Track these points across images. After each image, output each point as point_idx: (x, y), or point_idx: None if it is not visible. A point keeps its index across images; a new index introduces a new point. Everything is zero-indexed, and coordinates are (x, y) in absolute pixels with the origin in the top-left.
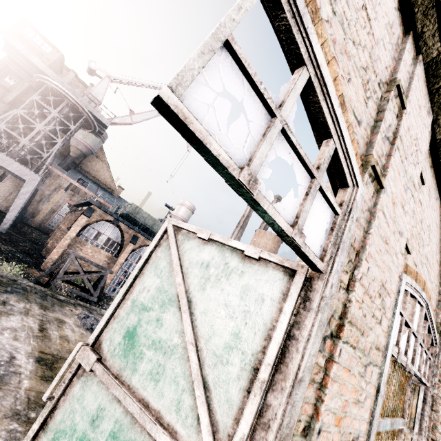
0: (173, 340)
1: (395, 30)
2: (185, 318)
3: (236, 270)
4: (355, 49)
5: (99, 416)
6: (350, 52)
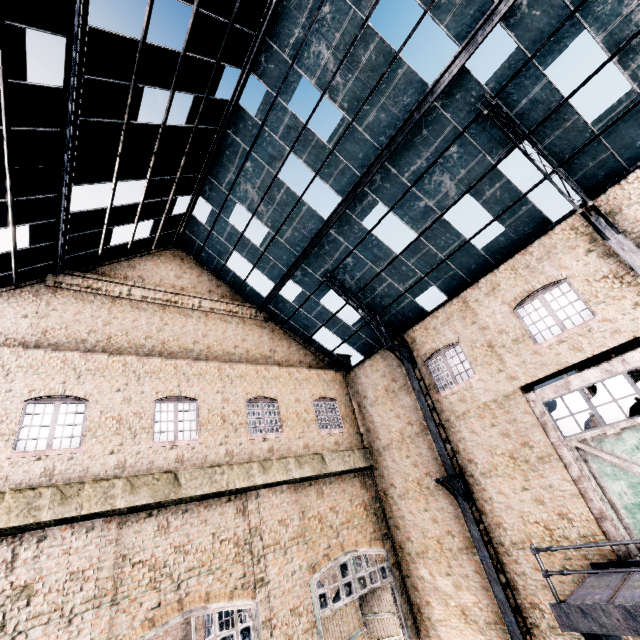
0: None
1: (240, 506)
2: None
3: None
4: (227, 562)
5: None
6: (225, 567)
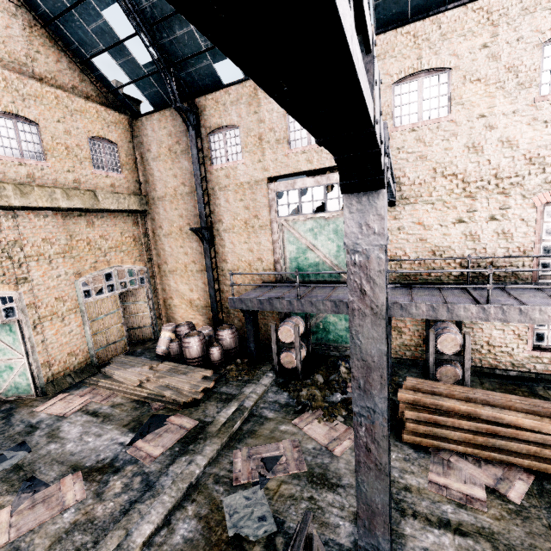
0: (3, 347)
1: None
2: (1, 342)
3: (4, 327)
4: None
5: (0, 367)
6: None
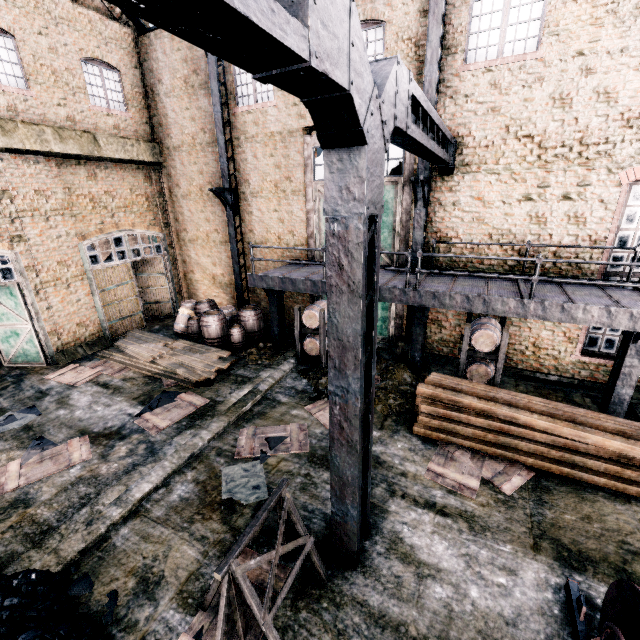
0: (5, 312)
1: None
2: (3, 306)
3: (4, 290)
4: None
5: (6, 332)
6: None
